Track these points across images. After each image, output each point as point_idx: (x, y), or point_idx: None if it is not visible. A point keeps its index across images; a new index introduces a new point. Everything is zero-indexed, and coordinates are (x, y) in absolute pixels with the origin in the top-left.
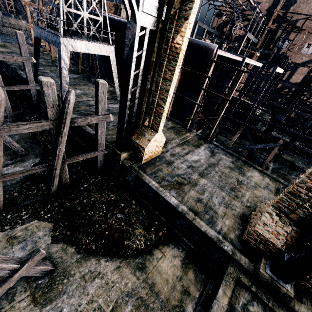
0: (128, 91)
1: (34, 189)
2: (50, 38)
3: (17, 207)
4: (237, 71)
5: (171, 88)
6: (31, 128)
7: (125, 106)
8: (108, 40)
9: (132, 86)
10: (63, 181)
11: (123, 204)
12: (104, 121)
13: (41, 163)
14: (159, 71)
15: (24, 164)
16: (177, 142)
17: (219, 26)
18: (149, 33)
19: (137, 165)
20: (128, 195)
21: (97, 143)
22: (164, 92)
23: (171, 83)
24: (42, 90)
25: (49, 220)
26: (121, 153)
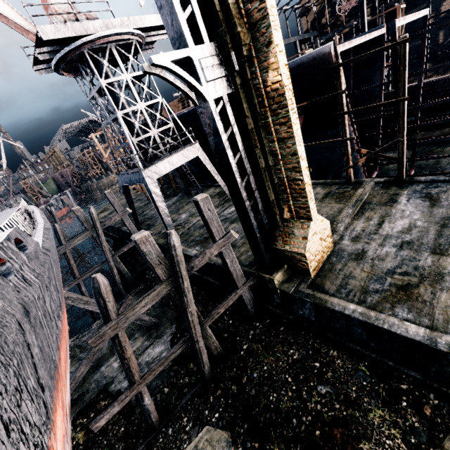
0: (239, 188)
1: (184, 376)
2: (134, 179)
3: (175, 413)
4: (391, 49)
5: (298, 146)
6: (148, 302)
7: (244, 209)
8: (189, 140)
9: (241, 177)
10: (213, 352)
11: (318, 364)
12: (228, 244)
13: (179, 331)
14: (267, 135)
15: (162, 339)
16: (349, 214)
17: (313, 23)
18: (229, 100)
19: (306, 285)
20: (318, 341)
21: (232, 278)
22: (290, 159)
23: (294, 140)
24: (141, 251)
25: (220, 424)
26: (271, 276)
